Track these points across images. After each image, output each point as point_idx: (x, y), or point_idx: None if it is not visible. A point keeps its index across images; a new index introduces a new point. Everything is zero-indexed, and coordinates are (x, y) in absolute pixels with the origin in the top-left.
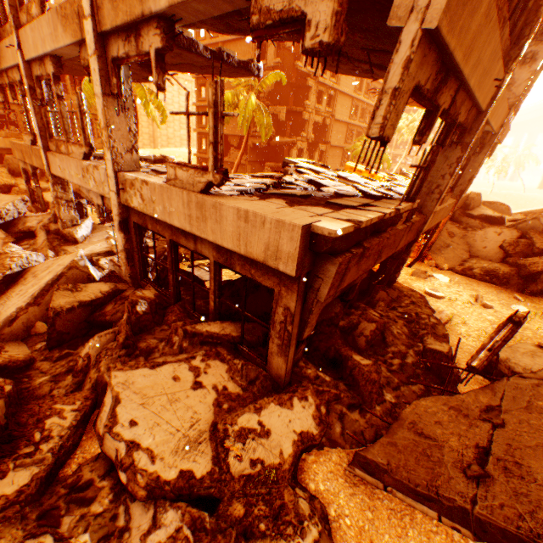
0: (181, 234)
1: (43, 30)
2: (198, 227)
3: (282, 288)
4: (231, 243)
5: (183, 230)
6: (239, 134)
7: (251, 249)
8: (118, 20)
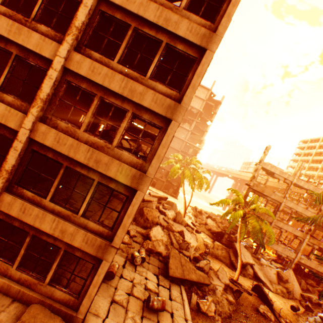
0: (309, 267)
1: (288, 228)
2: (315, 268)
3: None
4: (321, 271)
5: (310, 267)
6: (166, 169)
7: None
8: (312, 242)
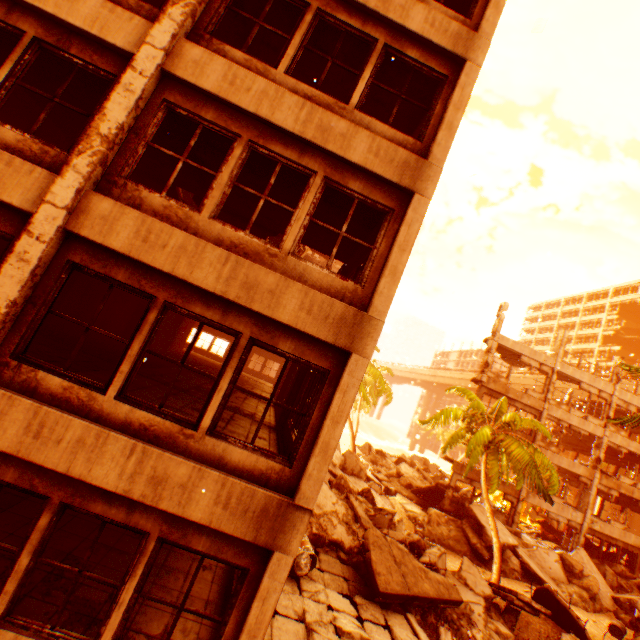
0: (610, 538)
1: (562, 460)
2: (621, 537)
3: (639, 552)
4: (631, 542)
5: (611, 537)
6: None
7: (636, 544)
8: (606, 484)
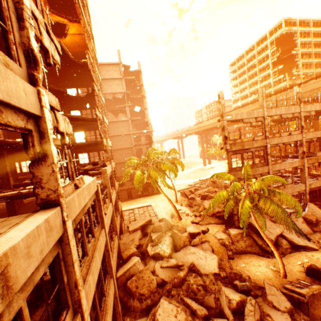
0: (320, 187)
1: (285, 165)
2: None
3: None
4: None
5: (320, 186)
6: (132, 173)
7: None
8: (311, 162)
